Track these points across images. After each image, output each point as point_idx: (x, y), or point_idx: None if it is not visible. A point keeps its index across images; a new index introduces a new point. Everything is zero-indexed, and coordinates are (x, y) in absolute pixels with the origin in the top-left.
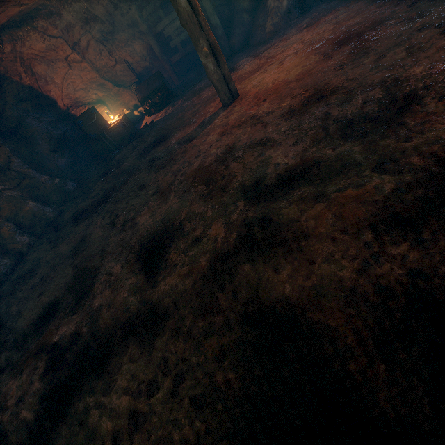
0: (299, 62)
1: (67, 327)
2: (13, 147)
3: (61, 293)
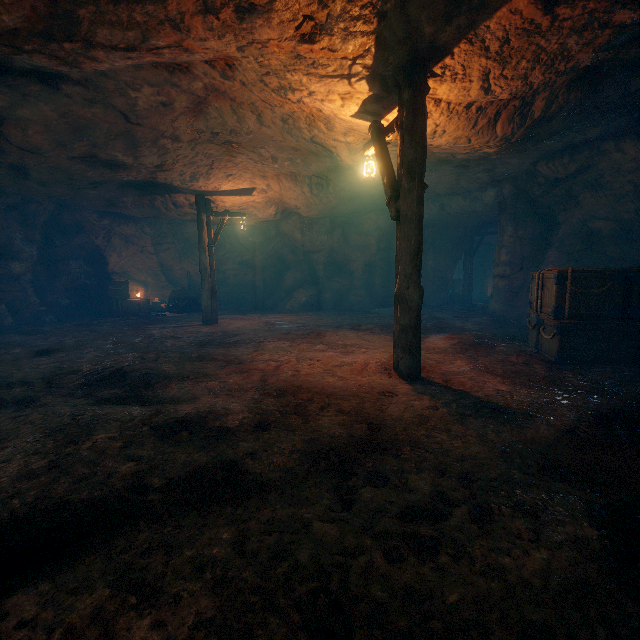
0: (255, 322)
1: None
2: (39, 269)
3: None
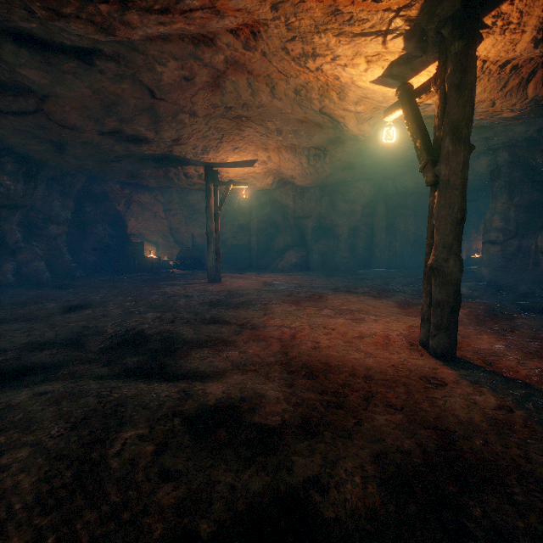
0: (255, 282)
1: None
2: (72, 231)
3: (6, 303)
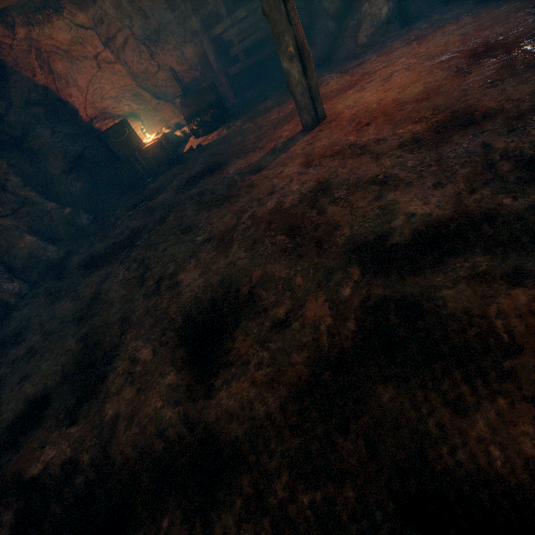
0: (417, 77)
1: (58, 449)
2: (14, 161)
3: (55, 380)
